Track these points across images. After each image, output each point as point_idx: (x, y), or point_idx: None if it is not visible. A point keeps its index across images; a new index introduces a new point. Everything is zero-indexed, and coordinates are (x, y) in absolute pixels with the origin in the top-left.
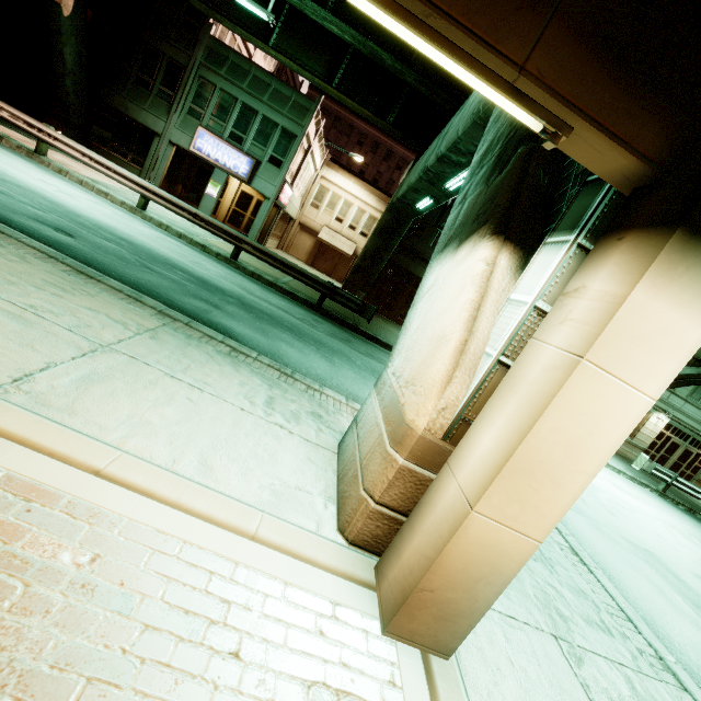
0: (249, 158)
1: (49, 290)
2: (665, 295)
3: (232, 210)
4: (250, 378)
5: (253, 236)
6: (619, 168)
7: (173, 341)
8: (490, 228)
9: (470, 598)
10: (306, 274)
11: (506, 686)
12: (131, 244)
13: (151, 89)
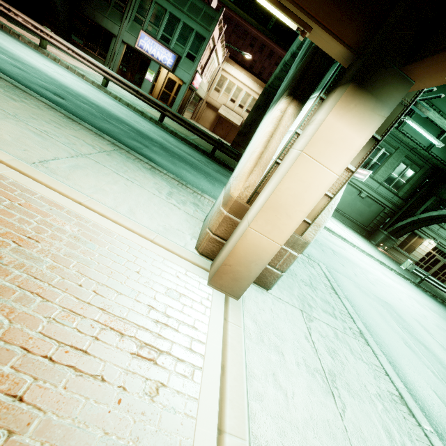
0: (173, 54)
1: (53, 125)
2: (344, 119)
3: (162, 91)
4: (160, 182)
5: (175, 109)
6: (339, 52)
7: (119, 158)
8: (287, 92)
9: (248, 271)
10: (204, 133)
11: (265, 315)
12: (98, 107)
13: (110, 2)
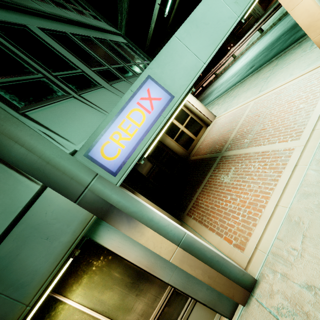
0: None
1: (256, 79)
2: None
3: None
4: (305, 45)
5: None
6: None
7: (281, 61)
8: None
9: None
10: None
11: None
12: (266, 49)
13: None
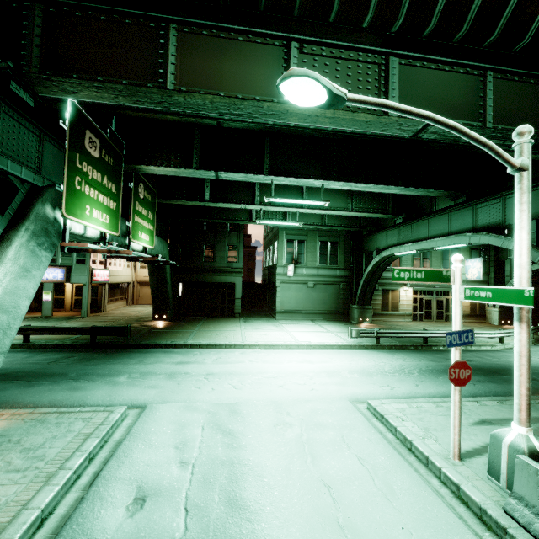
0: (61, 268)
1: None
2: None
3: (74, 300)
4: None
5: (85, 311)
6: None
7: None
8: None
9: None
10: (74, 329)
11: None
12: None
13: None
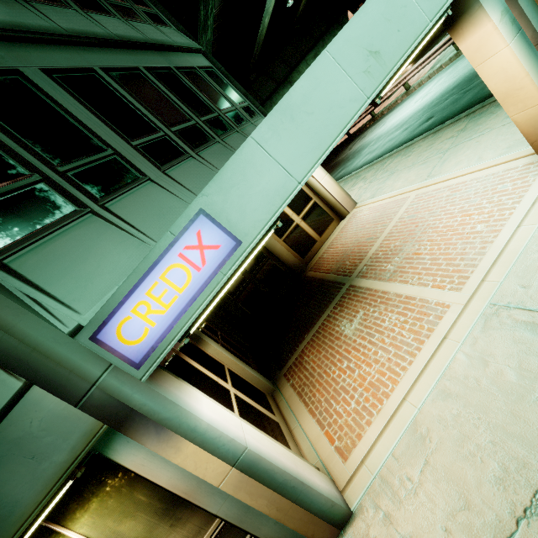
0: None
1: (428, 149)
2: (467, 38)
3: None
4: None
5: None
6: None
7: (473, 124)
8: None
9: None
10: None
11: None
12: (457, 86)
13: None
